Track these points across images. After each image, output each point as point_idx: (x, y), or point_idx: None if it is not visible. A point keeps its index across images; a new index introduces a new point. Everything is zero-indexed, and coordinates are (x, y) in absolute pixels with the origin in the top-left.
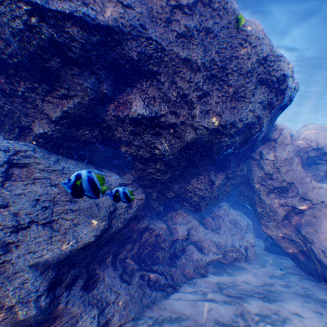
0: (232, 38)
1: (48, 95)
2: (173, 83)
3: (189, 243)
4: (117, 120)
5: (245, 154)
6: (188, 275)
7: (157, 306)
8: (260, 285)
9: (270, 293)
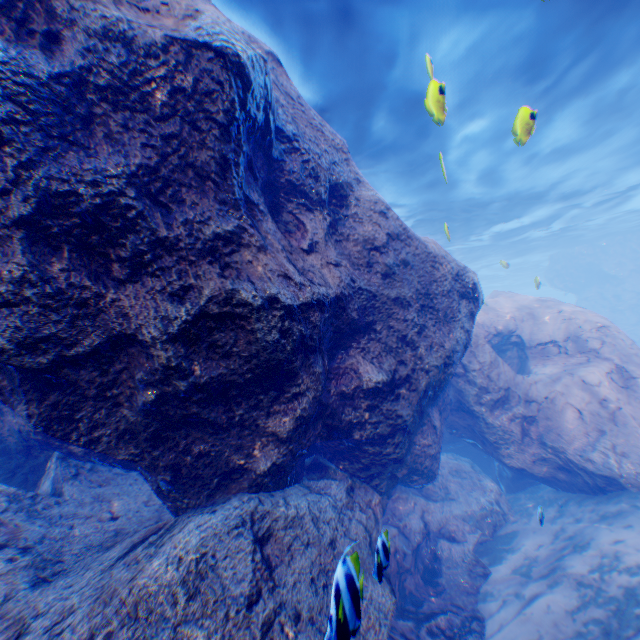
0: (423, 262)
1: (275, 403)
2: (389, 326)
3: (434, 538)
4: (341, 398)
5: None
6: (469, 589)
7: None
8: (556, 538)
9: (573, 538)
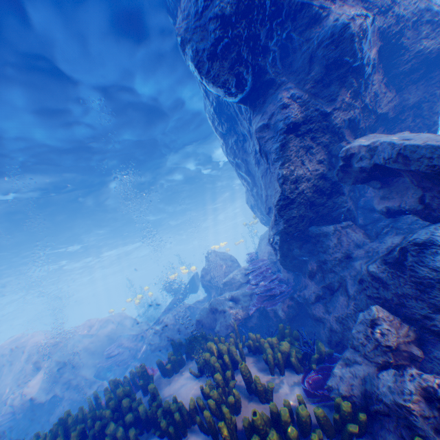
0: None
1: None
2: None
3: None
4: None
5: None
6: None
7: None
8: None
9: None
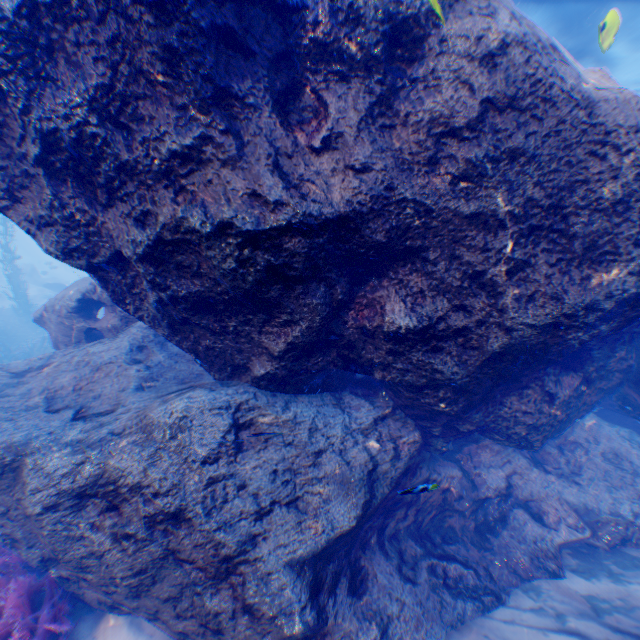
0: (569, 147)
1: (265, 324)
2: (454, 257)
3: (512, 504)
4: (361, 333)
5: (628, 330)
6: (519, 570)
7: (470, 629)
8: None
9: None
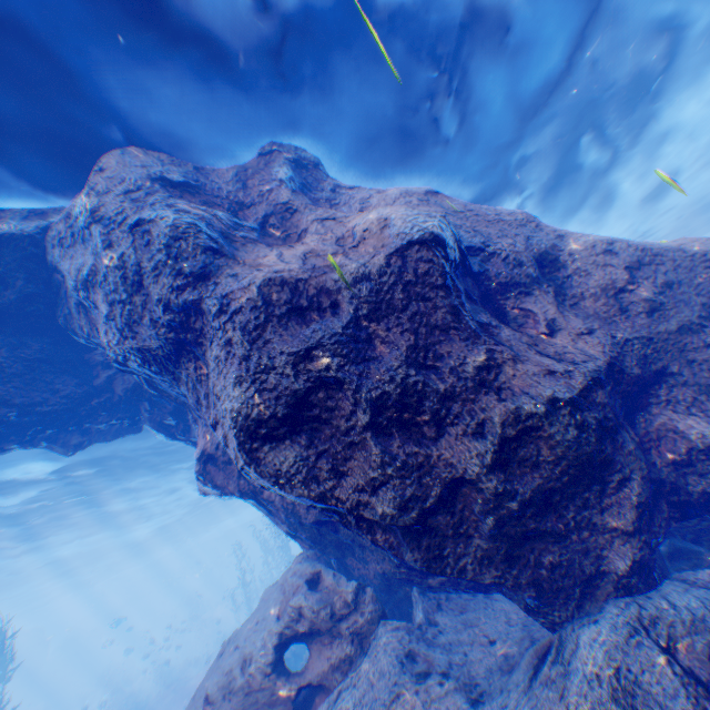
0: (689, 270)
1: (600, 496)
2: (688, 363)
3: None
4: (672, 467)
5: None
6: None
7: None
8: None
9: None
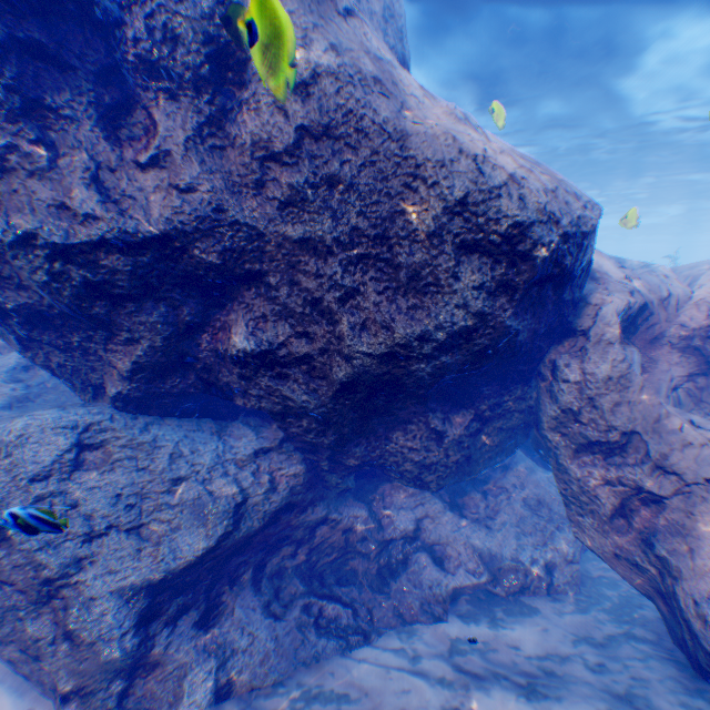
0: (386, 178)
1: (109, 342)
2: (293, 282)
3: (418, 548)
4: (218, 356)
5: (512, 368)
6: (405, 613)
7: (320, 666)
8: (538, 658)
9: (546, 677)
